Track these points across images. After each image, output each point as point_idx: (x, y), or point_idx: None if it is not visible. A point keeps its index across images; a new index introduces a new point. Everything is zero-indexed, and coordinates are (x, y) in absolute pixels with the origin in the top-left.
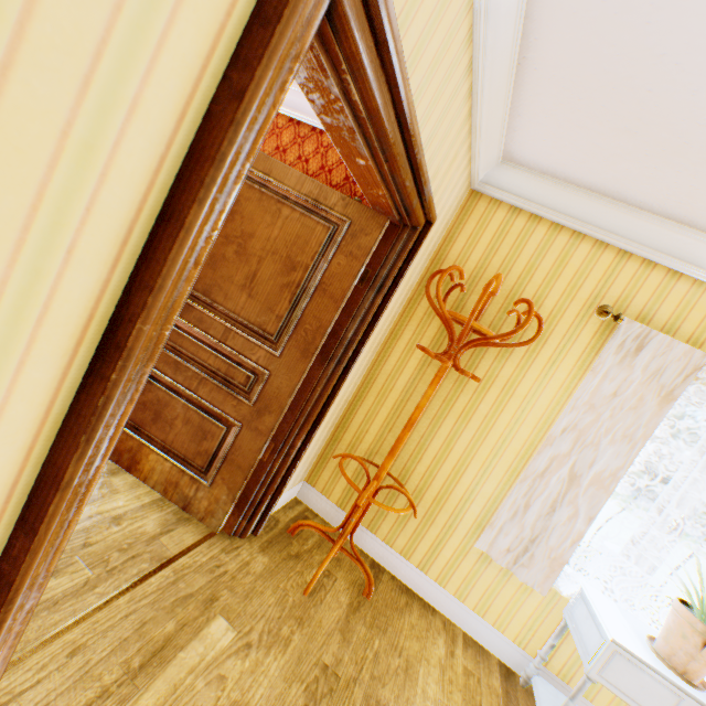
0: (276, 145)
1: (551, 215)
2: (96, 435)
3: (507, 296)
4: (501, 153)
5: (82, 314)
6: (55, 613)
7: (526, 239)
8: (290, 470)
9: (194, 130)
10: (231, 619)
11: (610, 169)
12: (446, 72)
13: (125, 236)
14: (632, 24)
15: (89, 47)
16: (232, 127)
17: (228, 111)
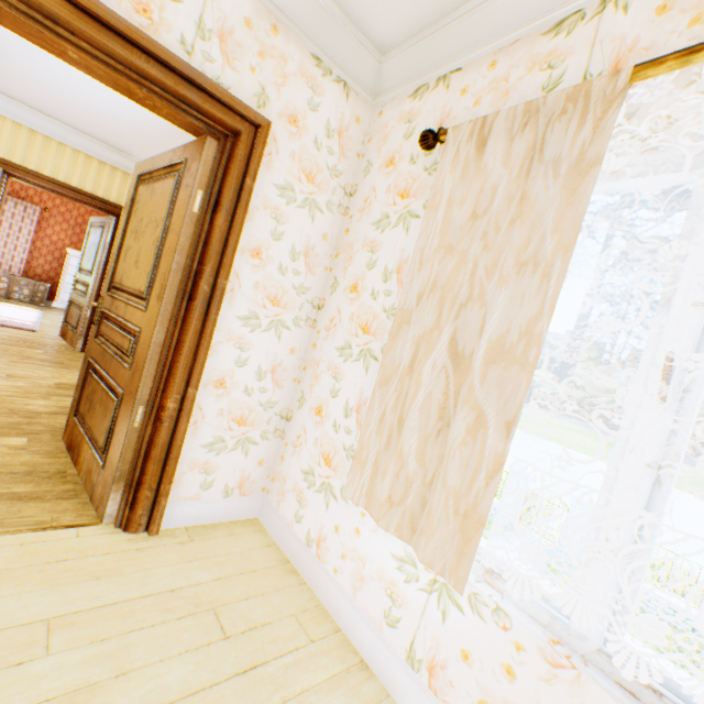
0: None
1: None
2: None
3: None
4: None
5: None
6: (1, 338)
7: None
8: None
9: None
10: (47, 352)
11: None
12: (84, 168)
13: None
14: (104, 133)
15: None
16: None
17: None
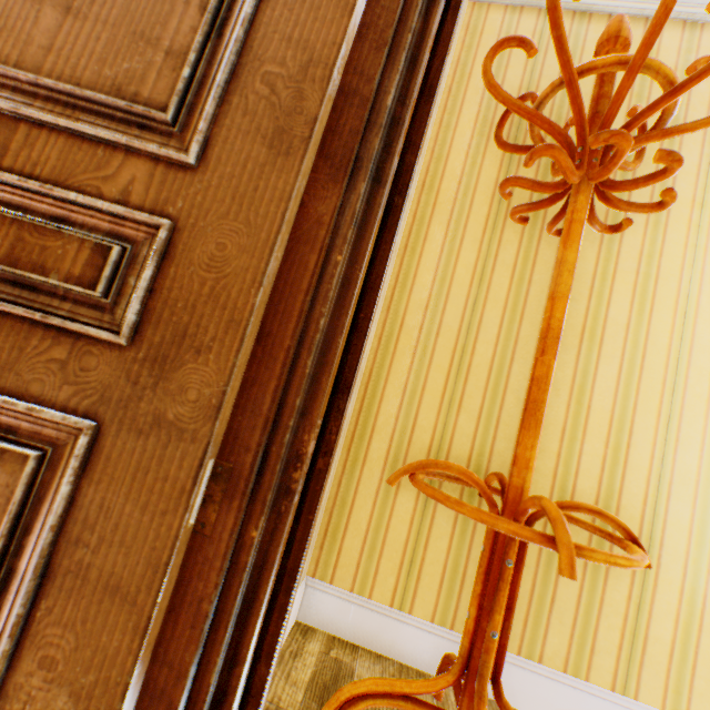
0: None
1: (607, 1)
2: None
3: None
4: None
5: None
6: None
7: (580, 46)
8: (297, 545)
9: None
10: None
11: None
12: None
13: None
14: None
15: None
16: None
17: None
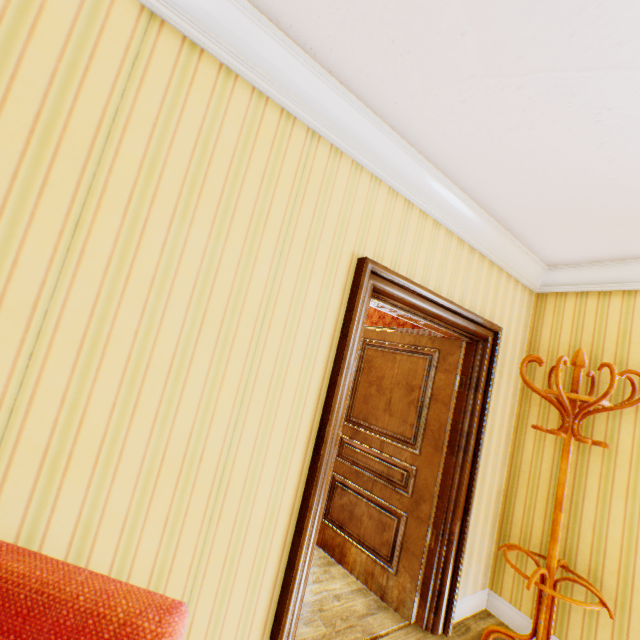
0: (391, 316)
1: (616, 287)
2: (318, 481)
3: (613, 362)
4: (542, 265)
5: (309, 427)
6: None
7: (605, 312)
8: (457, 559)
9: (335, 351)
10: None
11: (636, 243)
12: (453, 262)
13: (319, 394)
14: (551, 196)
15: (305, 345)
16: (346, 346)
17: (344, 341)
